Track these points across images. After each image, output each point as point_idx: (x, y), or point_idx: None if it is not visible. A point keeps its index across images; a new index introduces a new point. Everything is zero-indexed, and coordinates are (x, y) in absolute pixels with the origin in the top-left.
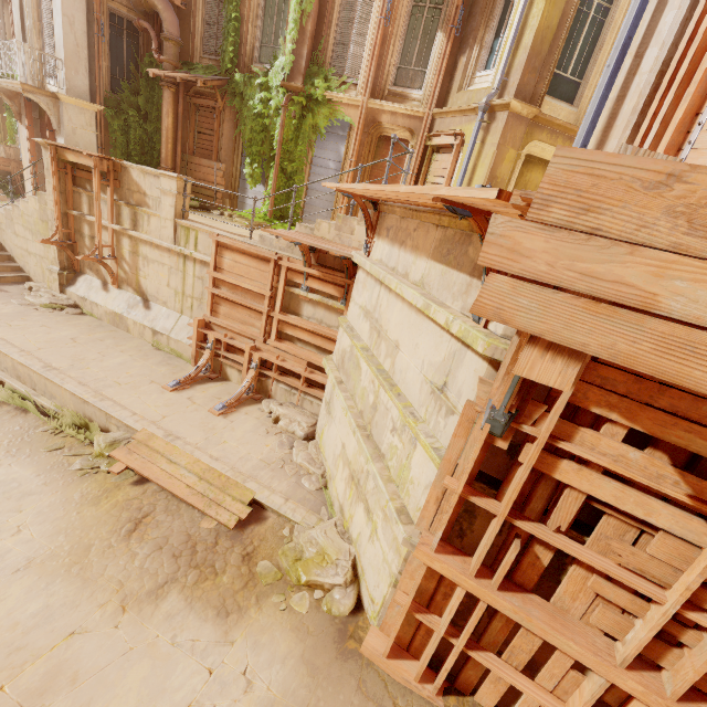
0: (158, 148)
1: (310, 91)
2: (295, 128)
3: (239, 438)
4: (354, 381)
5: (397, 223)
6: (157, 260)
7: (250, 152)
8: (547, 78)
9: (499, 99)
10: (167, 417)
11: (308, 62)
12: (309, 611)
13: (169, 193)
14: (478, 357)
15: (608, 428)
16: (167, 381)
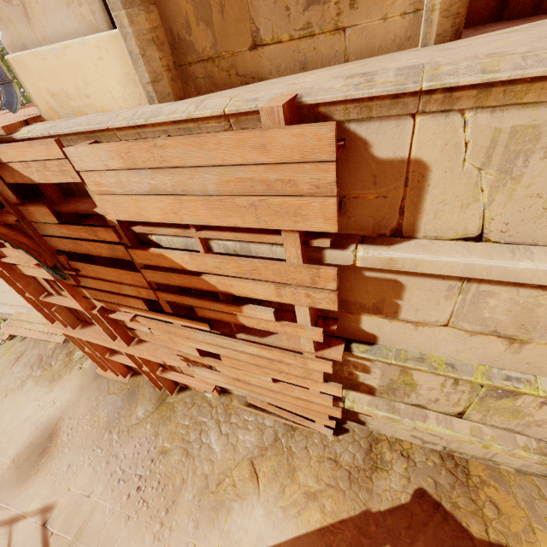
0: None
1: None
2: None
3: None
4: None
5: None
6: None
7: None
8: None
9: None
10: None
11: None
12: (90, 366)
13: None
14: None
15: (5, 244)
16: None
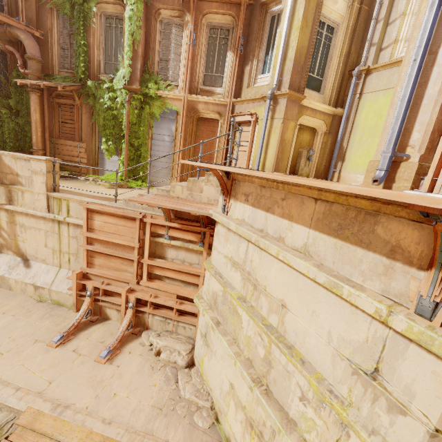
0: (29, 135)
1: (146, 90)
2: (137, 116)
3: (127, 384)
4: (233, 326)
5: (256, 191)
6: (33, 226)
7: (104, 134)
8: (305, 78)
9: (280, 91)
10: (53, 381)
11: (142, 72)
12: None
13: (40, 173)
14: (436, 358)
15: None
16: (51, 336)
